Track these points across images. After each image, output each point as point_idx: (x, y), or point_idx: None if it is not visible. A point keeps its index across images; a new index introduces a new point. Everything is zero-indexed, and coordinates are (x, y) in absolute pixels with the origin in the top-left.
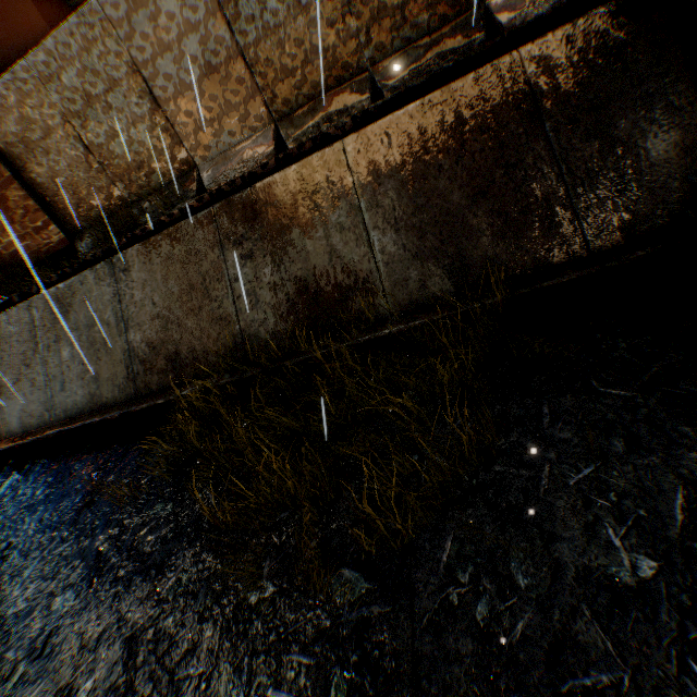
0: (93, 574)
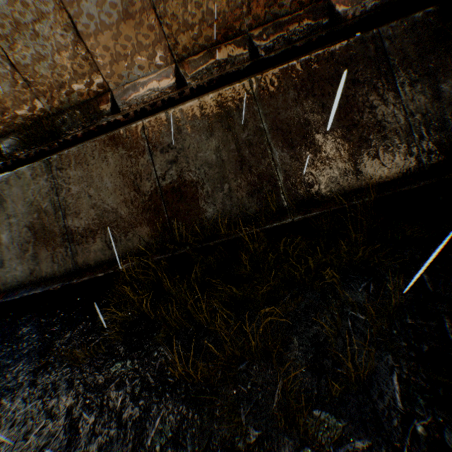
0: (67, 432)
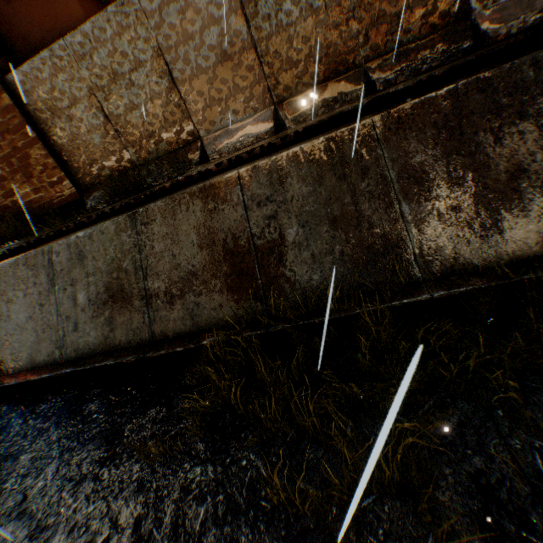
0: None
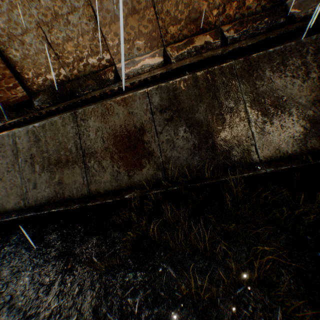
0: None
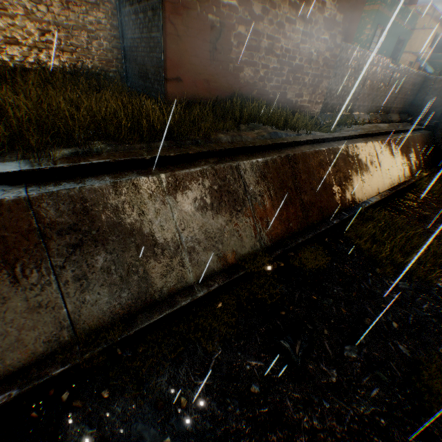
0: None
